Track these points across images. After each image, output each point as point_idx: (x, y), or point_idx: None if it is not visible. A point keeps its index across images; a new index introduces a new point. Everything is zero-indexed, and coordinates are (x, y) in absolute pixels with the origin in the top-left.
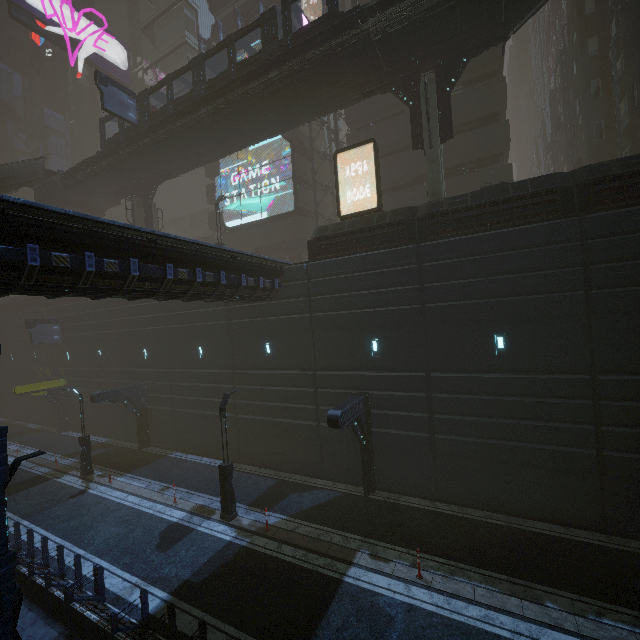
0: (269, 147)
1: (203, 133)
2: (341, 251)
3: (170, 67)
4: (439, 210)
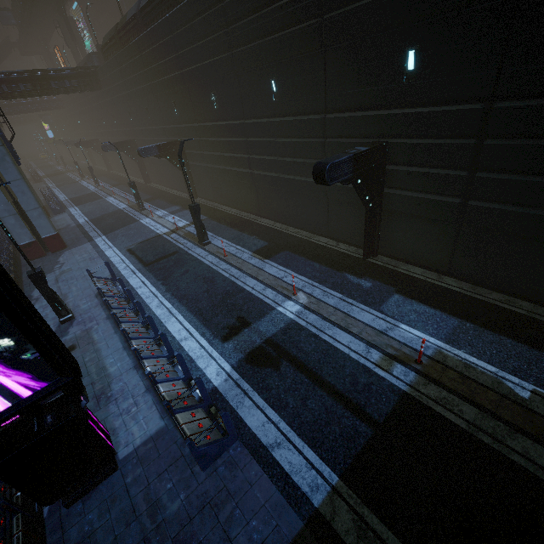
0: (77, 10)
1: (35, 27)
2: None
3: None
4: None
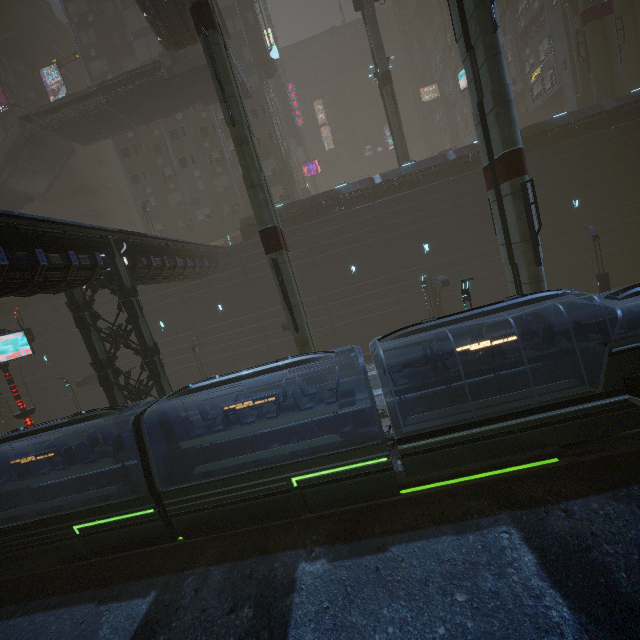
0: None
1: None
2: None
3: None
4: (5, 302)
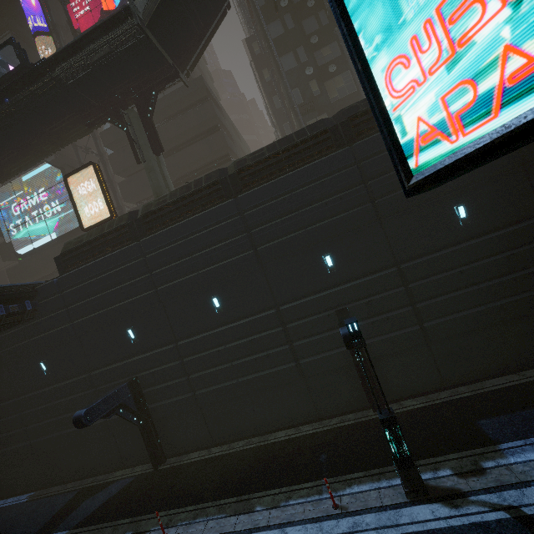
0: (42, 176)
1: None
2: (85, 260)
3: None
4: (149, 210)
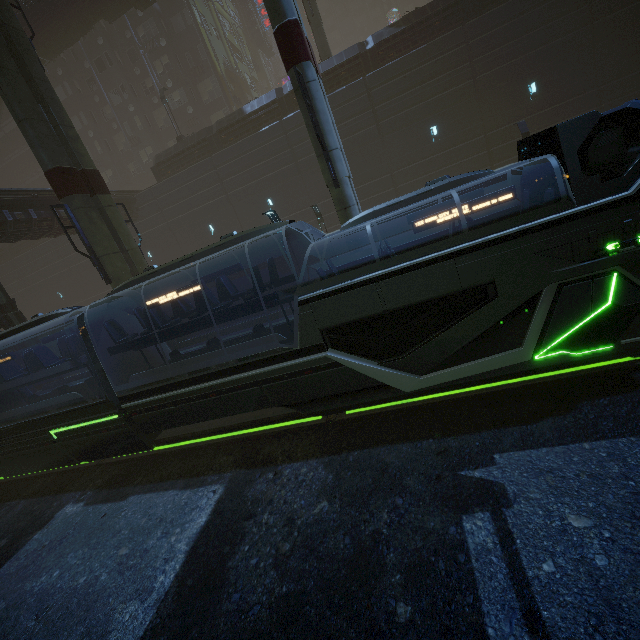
0: None
1: None
2: None
3: None
4: None
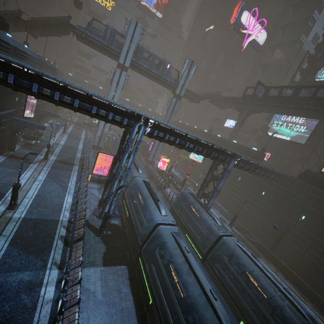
0: None
1: (284, 109)
2: (312, 183)
3: (283, 48)
4: None
